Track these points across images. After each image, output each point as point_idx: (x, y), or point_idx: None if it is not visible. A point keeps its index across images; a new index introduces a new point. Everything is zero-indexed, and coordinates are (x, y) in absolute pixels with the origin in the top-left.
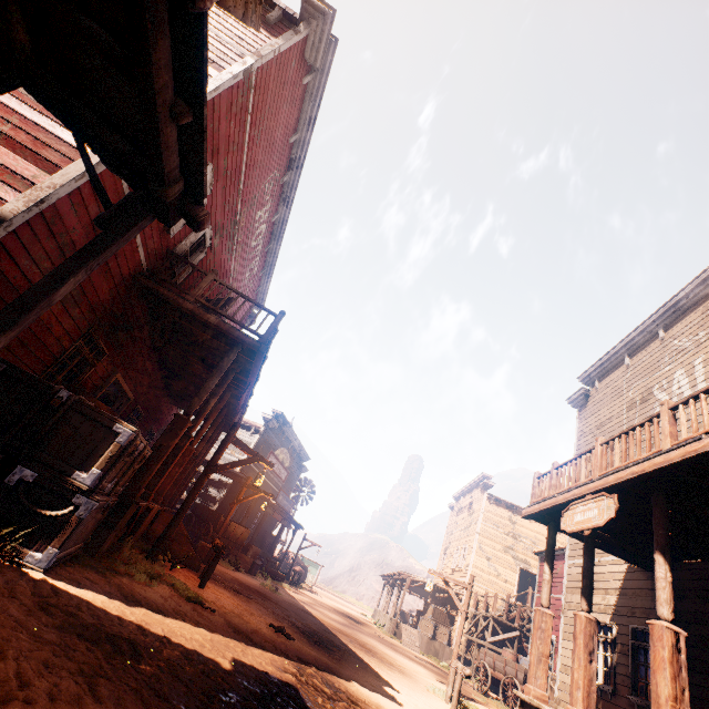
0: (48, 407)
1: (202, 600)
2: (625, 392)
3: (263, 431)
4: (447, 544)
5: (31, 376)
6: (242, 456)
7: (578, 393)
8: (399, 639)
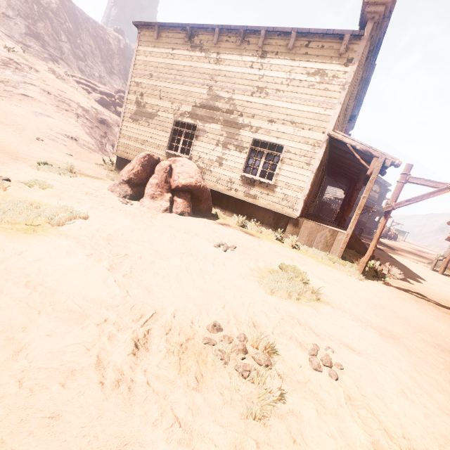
0: (333, 212)
1: (362, 239)
2: None
3: None
4: None
5: (329, 208)
6: None
7: None
8: None
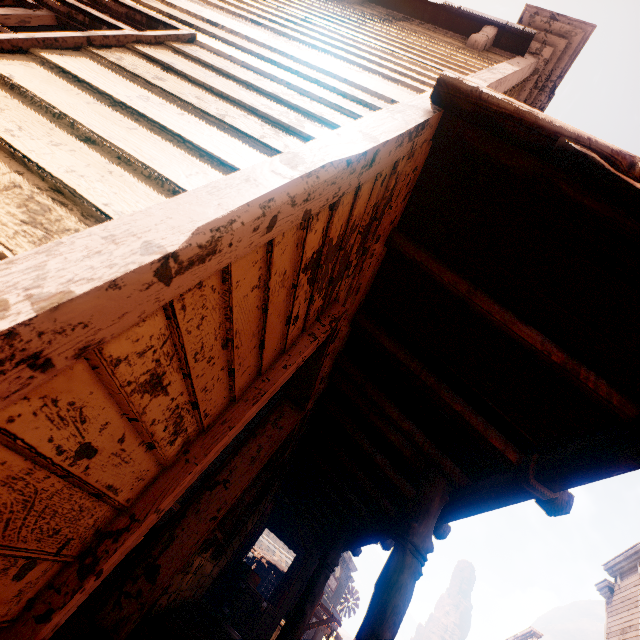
0: (259, 610)
1: None
2: (639, 604)
3: None
4: None
5: (253, 591)
6: None
7: (603, 584)
8: None
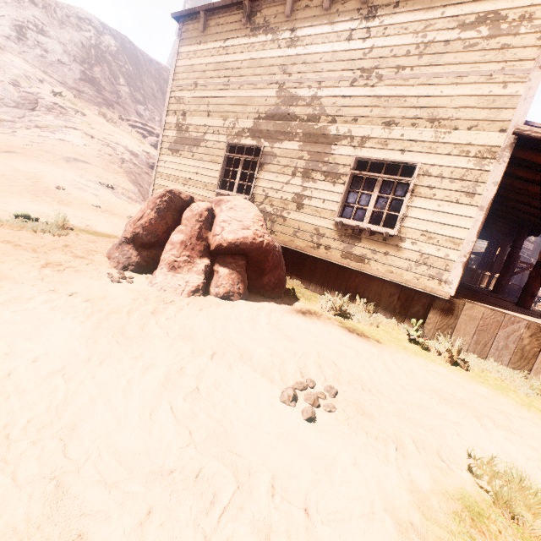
0: (476, 275)
1: None
2: None
3: None
4: None
5: (469, 268)
6: None
7: None
8: None
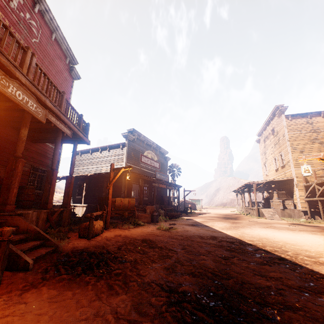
0: None
1: None
2: None
3: (127, 144)
4: (264, 160)
5: None
6: (122, 163)
7: None
8: (262, 217)
